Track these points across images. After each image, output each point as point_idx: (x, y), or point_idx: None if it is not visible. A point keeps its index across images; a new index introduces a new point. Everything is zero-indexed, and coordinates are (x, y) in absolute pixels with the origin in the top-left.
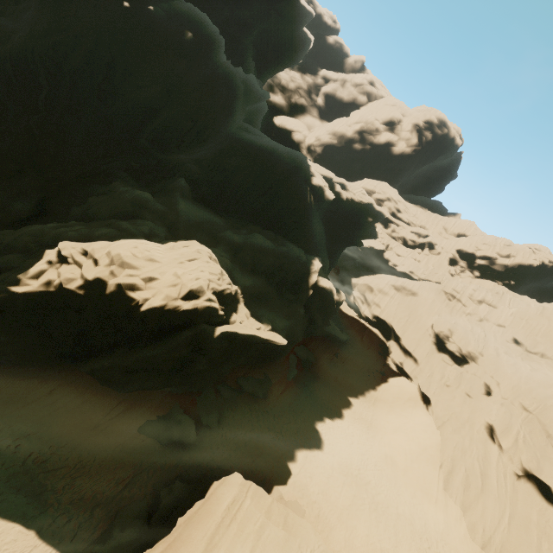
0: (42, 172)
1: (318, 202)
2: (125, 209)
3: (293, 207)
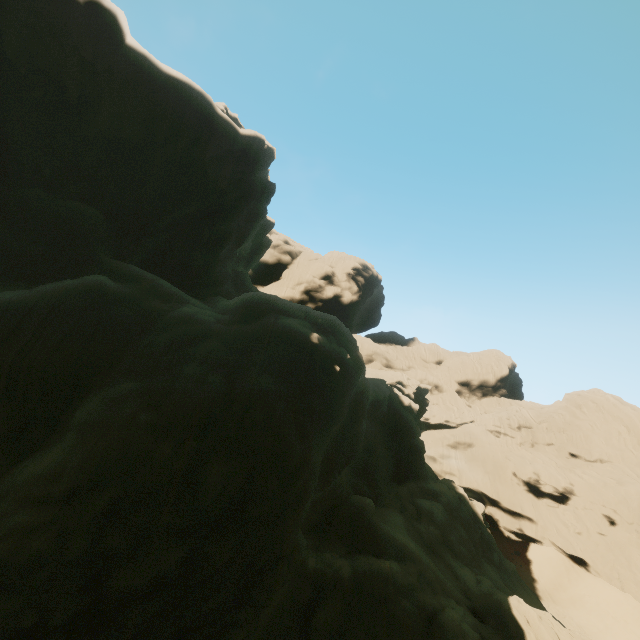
0: None
1: None
2: (413, 615)
3: (402, 439)
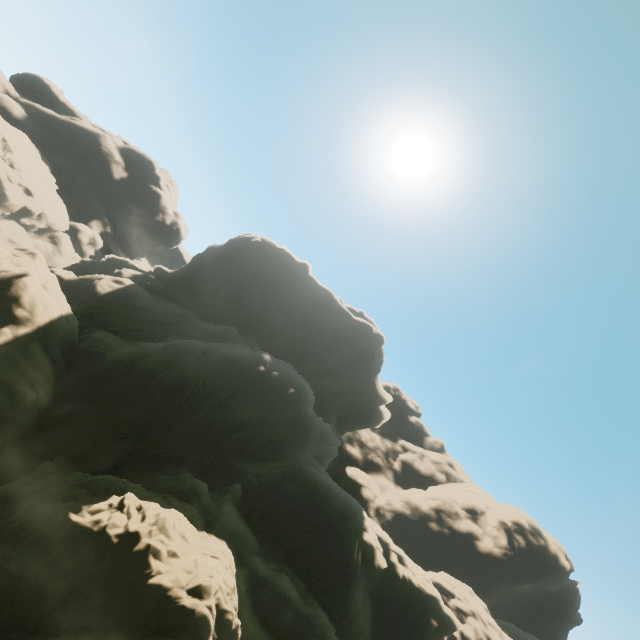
0: (140, 441)
1: (367, 567)
2: (182, 490)
3: (336, 560)
